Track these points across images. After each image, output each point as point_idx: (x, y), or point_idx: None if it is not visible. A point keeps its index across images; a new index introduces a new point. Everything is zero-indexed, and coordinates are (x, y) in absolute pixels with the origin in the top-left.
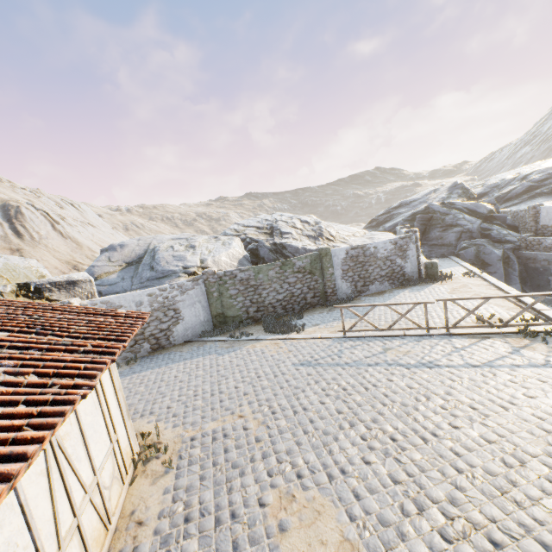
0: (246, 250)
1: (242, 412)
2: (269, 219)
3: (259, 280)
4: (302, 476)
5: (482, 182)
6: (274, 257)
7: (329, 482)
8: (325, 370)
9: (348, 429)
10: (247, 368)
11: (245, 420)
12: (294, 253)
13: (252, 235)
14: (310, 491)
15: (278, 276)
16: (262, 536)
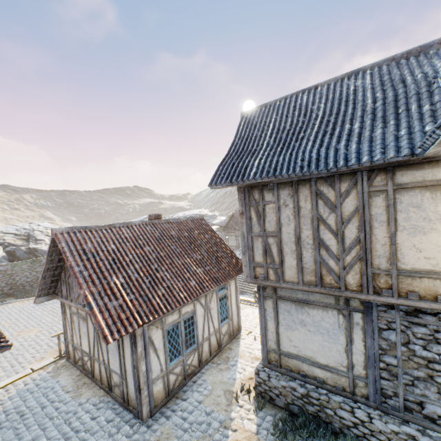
0: (4, 251)
1: (2, 323)
2: (27, 228)
3: (15, 271)
4: (29, 327)
5: (173, 215)
6: (28, 256)
7: (38, 325)
8: (48, 305)
9: (51, 316)
10: (3, 313)
11: (3, 325)
12: (44, 254)
13: (10, 240)
14: (31, 328)
15: (29, 268)
16: (12, 338)
